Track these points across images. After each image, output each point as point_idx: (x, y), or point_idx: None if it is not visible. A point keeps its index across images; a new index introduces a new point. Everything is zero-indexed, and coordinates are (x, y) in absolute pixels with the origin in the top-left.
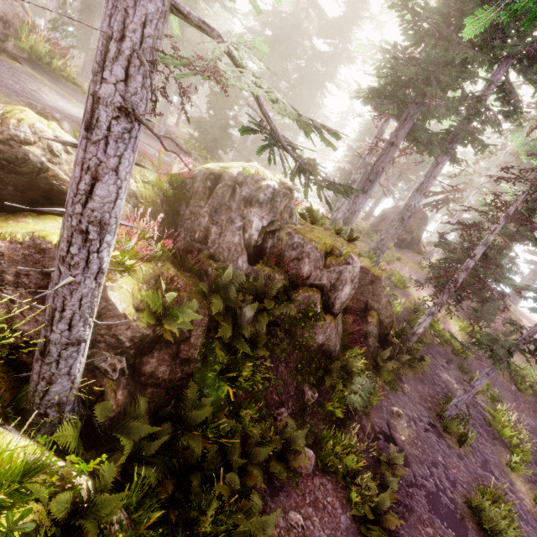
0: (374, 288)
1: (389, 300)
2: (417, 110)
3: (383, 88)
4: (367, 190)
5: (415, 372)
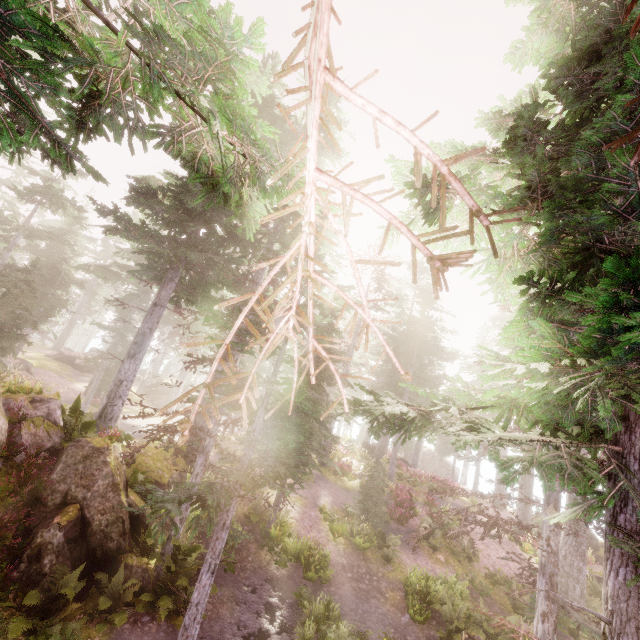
0: (87, 465)
1: (115, 483)
2: (176, 274)
3: (149, 263)
4: (134, 354)
5: (175, 622)
